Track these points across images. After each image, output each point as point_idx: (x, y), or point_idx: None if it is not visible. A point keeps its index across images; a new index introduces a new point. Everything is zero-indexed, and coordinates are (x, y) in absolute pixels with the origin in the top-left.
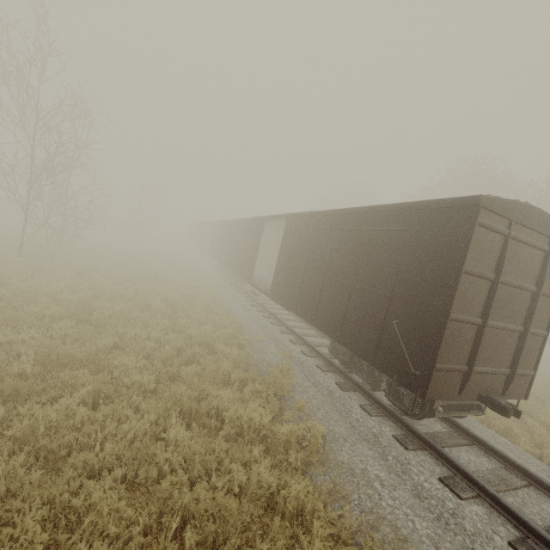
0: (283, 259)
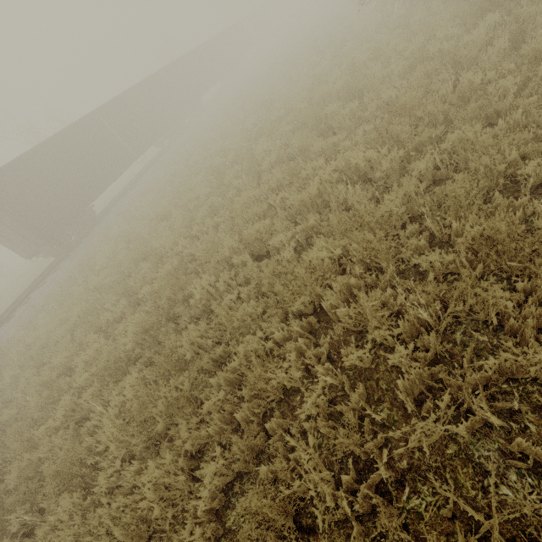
0: None
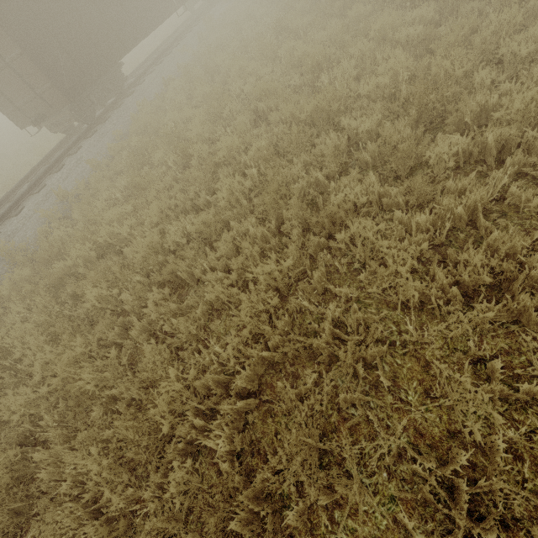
0: None
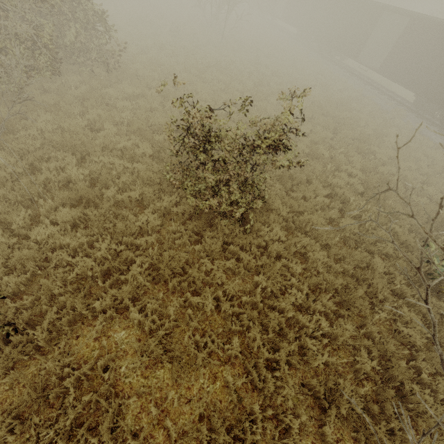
0: (397, 50)
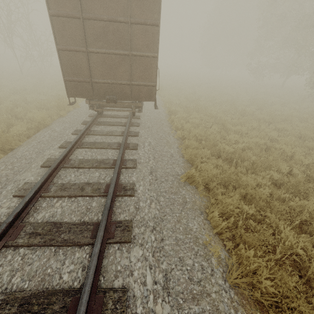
0: None
